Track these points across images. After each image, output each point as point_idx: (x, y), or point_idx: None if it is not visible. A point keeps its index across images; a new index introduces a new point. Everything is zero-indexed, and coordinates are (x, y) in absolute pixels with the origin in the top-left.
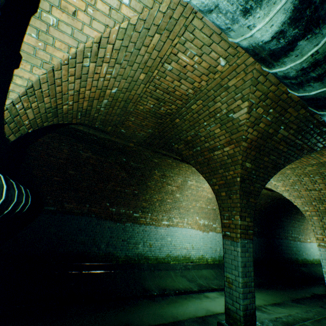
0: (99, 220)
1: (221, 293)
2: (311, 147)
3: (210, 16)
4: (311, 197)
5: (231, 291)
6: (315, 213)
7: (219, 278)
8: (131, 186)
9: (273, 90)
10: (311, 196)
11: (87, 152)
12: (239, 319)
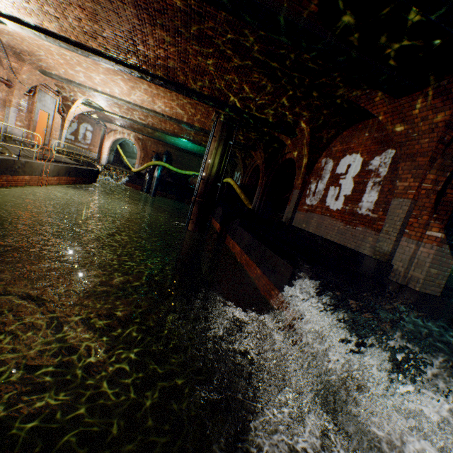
0: None
1: None
2: None
3: None
4: None
5: None
6: None
7: None
8: None
9: None
10: None
11: None
12: None
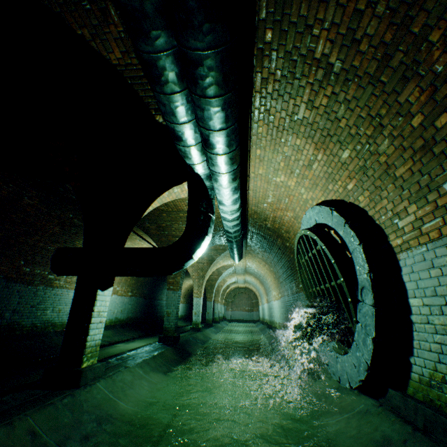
0: (8, 283)
1: (125, 343)
2: (214, 243)
3: (224, 224)
4: (199, 267)
5: (169, 318)
6: (198, 277)
7: (117, 335)
8: (57, 243)
9: (216, 223)
10: (199, 266)
11: (35, 199)
12: (172, 329)
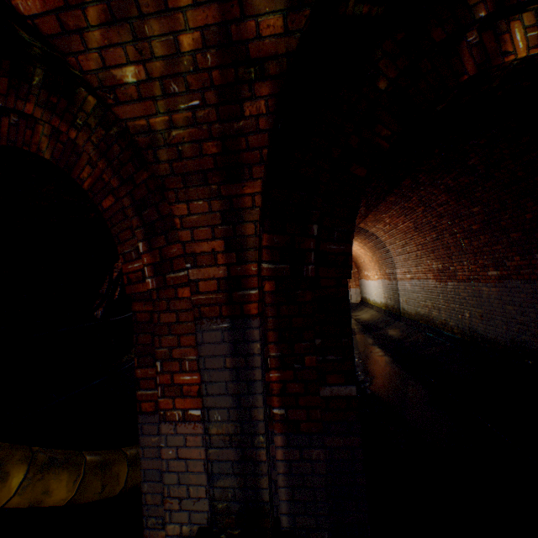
0: None
1: None
2: None
3: None
4: None
5: None
6: None
7: None
8: None
9: None
10: None
11: None
12: None
